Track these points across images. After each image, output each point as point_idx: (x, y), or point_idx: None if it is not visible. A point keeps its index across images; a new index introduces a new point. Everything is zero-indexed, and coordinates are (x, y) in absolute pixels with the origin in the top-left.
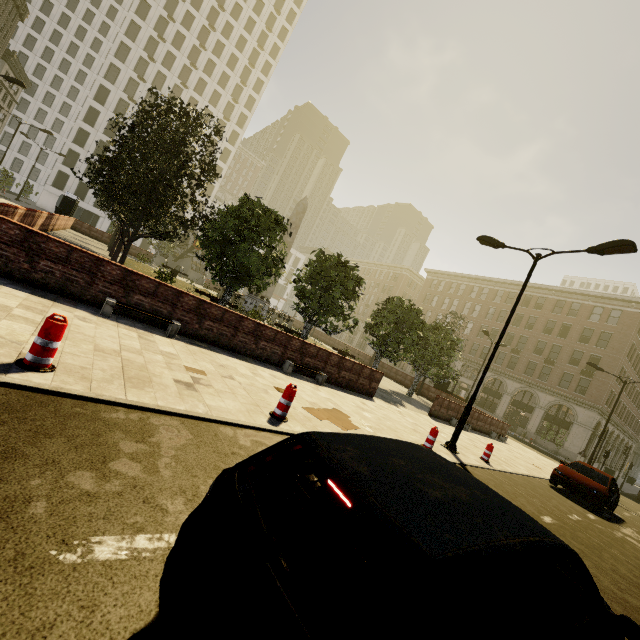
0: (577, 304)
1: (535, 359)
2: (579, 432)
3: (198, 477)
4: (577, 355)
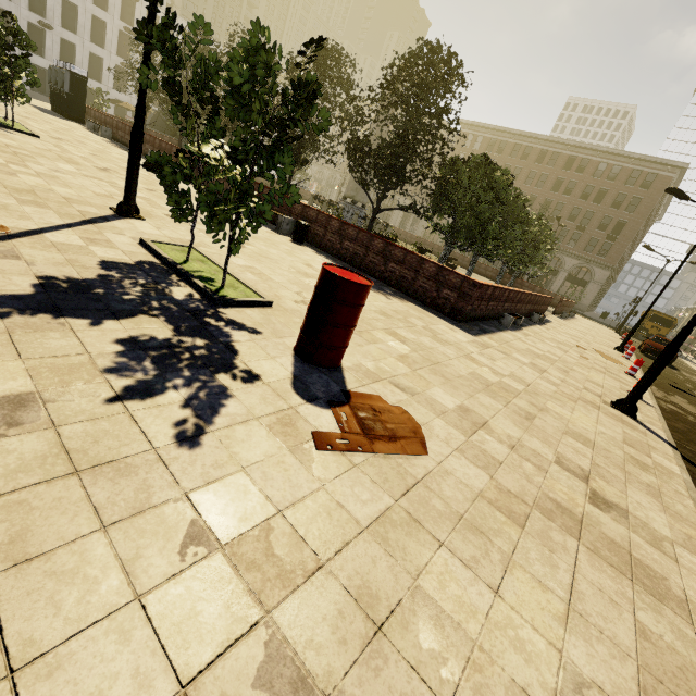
0: (618, 167)
1: (568, 226)
2: (593, 289)
3: None
4: (606, 221)
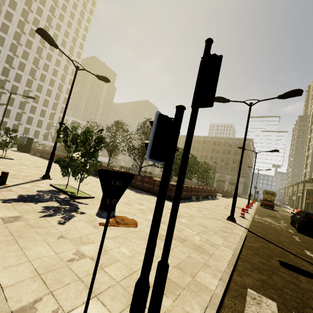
0: (231, 142)
1: (222, 164)
2: (240, 185)
3: (274, 224)
4: (234, 160)
